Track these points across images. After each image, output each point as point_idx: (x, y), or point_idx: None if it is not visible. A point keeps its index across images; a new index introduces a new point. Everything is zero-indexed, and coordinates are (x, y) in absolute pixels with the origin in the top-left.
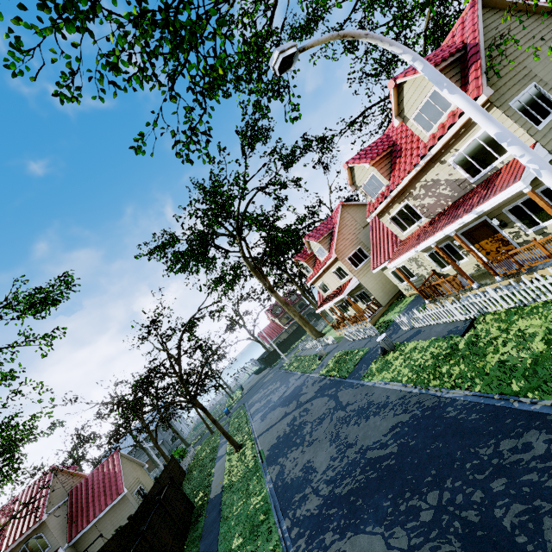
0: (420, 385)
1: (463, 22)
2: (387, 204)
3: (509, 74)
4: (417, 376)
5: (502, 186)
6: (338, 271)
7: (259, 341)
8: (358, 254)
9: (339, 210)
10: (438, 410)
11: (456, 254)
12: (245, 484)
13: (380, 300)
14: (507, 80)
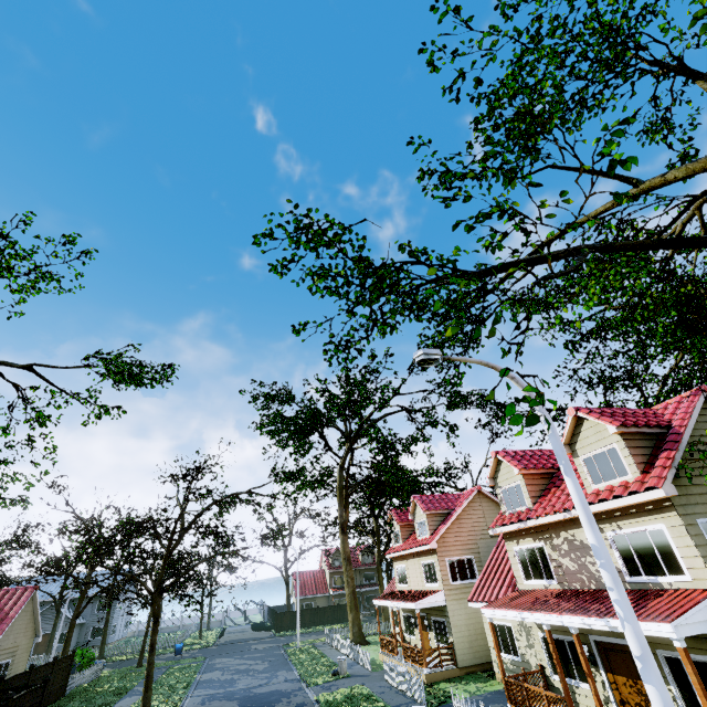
0: None
1: (680, 402)
2: (520, 530)
3: None
4: None
5: (650, 614)
6: (429, 567)
7: (287, 583)
8: (465, 565)
9: (472, 493)
10: None
11: (580, 666)
12: None
13: (459, 654)
14: (706, 492)
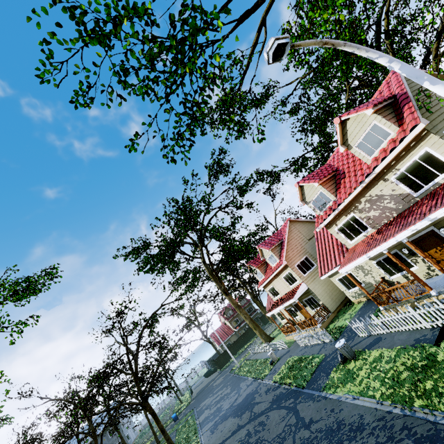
0: (401, 404)
1: (388, 83)
2: (334, 217)
3: (435, 113)
4: (394, 391)
5: None
6: (288, 276)
7: (210, 342)
8: (305, 262)
9: (287, 224)
10: (439, 442)
11: (405, 262)
12: None
13: (329, 306)
14: (435, 117)
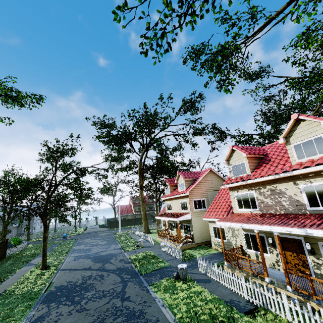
0: None
1: None
2: (240, 185)
3: None
4: (190, 322)
5: None
6: (184, 203)
7: (115, 210)
8: (201, 202)
9: (207, 171)
10: None
11: (264, 246)
12: (16, 303)
13: (195, 238)
14: None
